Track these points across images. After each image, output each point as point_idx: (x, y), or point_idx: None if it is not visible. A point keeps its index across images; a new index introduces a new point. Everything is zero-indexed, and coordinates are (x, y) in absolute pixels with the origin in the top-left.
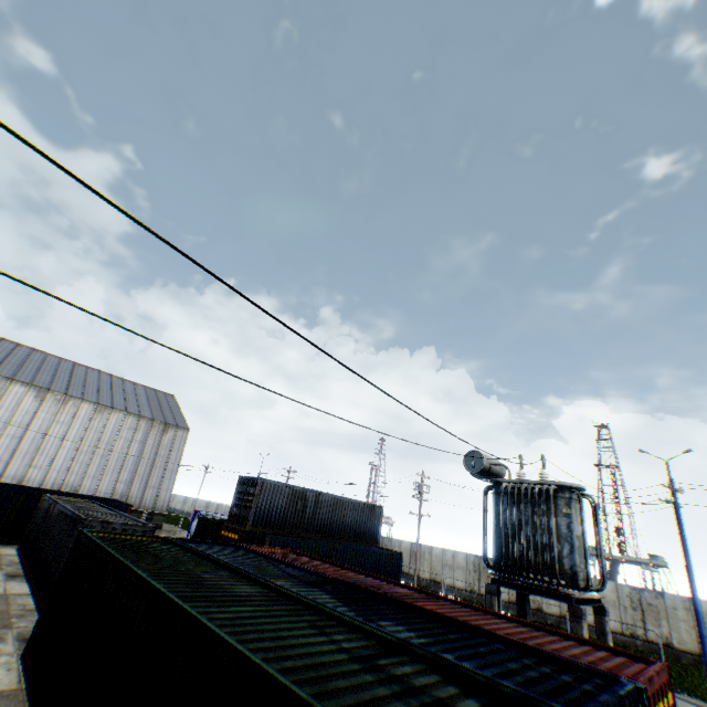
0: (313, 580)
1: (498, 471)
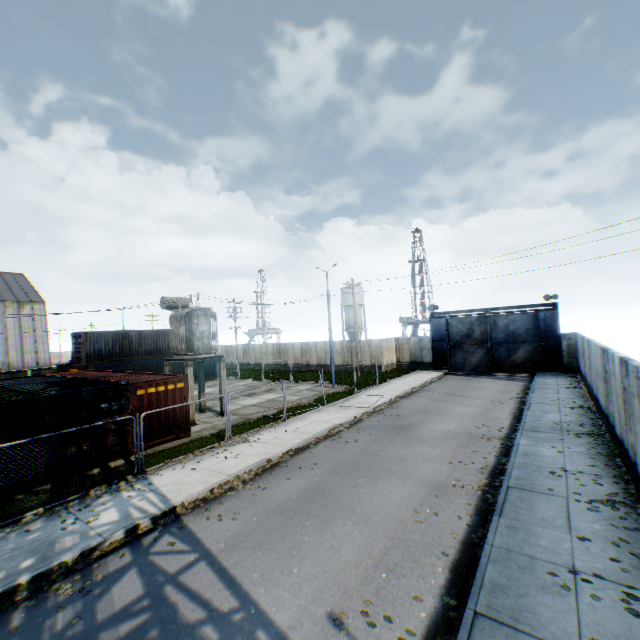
0: (57, 381)
1: (184, 304)
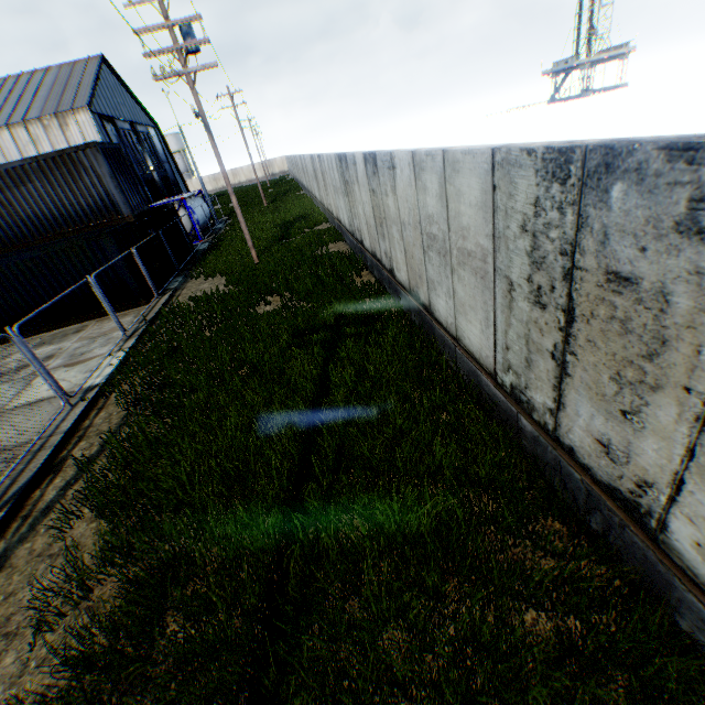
0: None
1: None
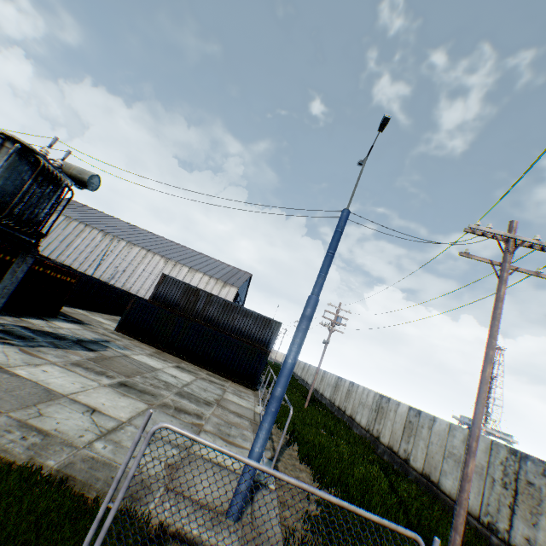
0: None
1: (76, 174)
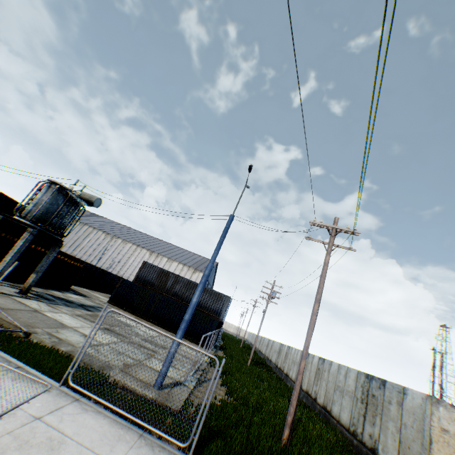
0: None
1: (88, 198)
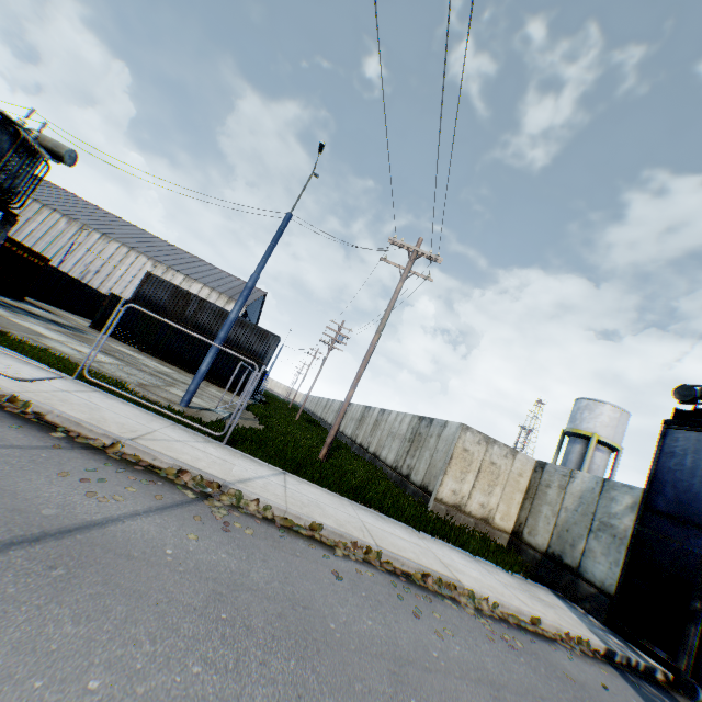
0: None
1: (52, 148)
